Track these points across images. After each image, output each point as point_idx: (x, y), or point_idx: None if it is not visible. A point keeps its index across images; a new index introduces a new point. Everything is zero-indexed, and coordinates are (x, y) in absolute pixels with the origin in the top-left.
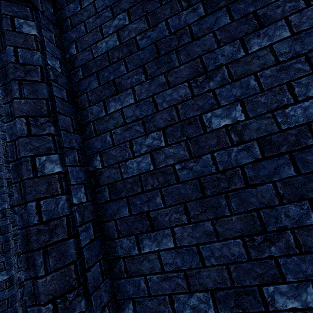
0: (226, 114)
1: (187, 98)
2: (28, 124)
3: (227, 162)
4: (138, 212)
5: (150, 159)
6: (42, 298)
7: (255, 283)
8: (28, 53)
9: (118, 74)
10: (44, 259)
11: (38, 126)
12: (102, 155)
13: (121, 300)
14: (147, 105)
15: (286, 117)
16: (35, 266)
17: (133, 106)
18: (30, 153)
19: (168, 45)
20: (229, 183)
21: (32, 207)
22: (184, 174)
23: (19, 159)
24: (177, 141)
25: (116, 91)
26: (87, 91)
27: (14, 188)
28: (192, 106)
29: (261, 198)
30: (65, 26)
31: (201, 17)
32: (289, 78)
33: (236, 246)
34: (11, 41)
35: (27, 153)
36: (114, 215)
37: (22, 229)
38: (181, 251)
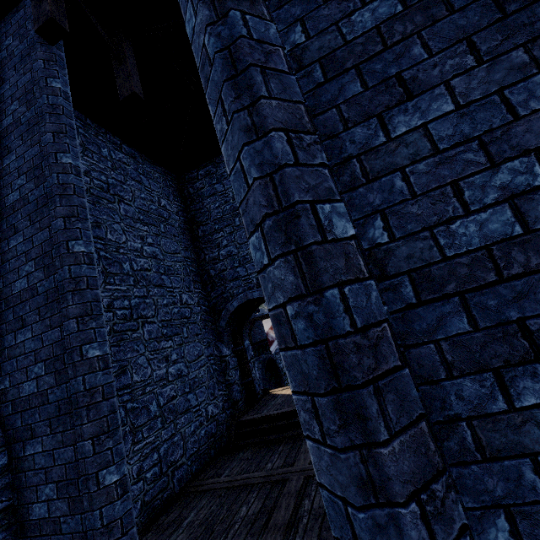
0: None
1: None
2: (290, 144)
3: None
4: (494, 324)
5: (511, 213)
6: (399, 489)
7: None
8: (260, 24)
9: (406, 62)
10: (379, 406)
11: (305, 150)
12: (388, 217)
13: (473, 509)
14: (489, 111)
15: None
16: (364, 420)
17: (453, 116)
18: (307, 197)
19: None
20: None
21: (335, 299)
22: None
23: (288, 208)
24: None
25: (407, 94)
26: (337, 103)
27: (285, 265)
28: None
29: None
30: None
31: None
32: None
33: None
34: (234, 2)
35: (302, 195)
36: (433, 332)
37: (315, 344)
38: None
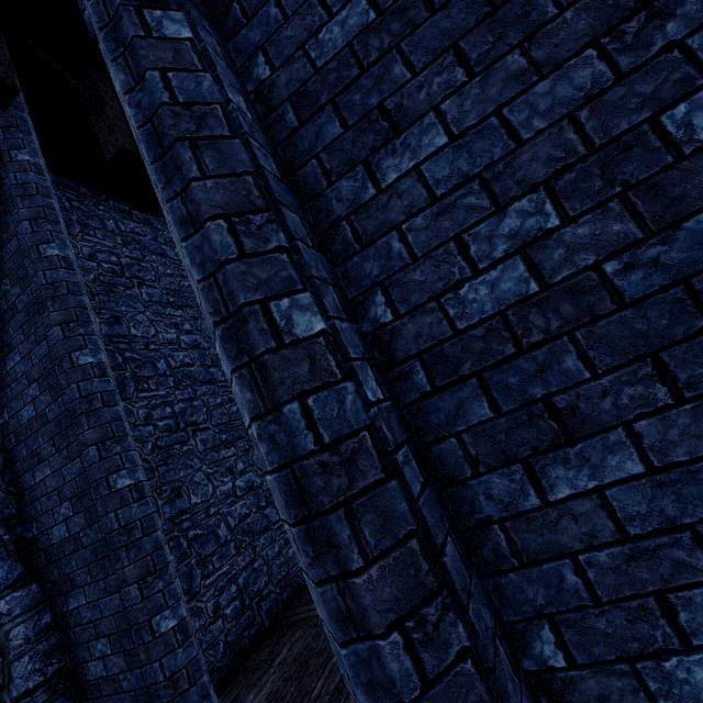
0: None
1: (602, 87)
2: (233, 232)
3: None
4: (517, 405)
5: (524, 267)
6: (376, 620)
7: None
8: (189, 80)
9: (388, 87)
10: (353, 530)
11: (255, 235)
12: (390, 290)
13: (515, 623)
14: (488, 139)
15: None
16: (336, 548)
17: (448, 151)
18: (256, 296)
19: None
20: None
21: (295, 414)
22: (634, 281)
23: (235, 312)
24: (594, 204)
25: (393, 129)
26: (316, 152)
27: (240, 381)
28: (622, 102)
29: None
30: (230, 21)
31: None
32: None
33: None
34: (151, 59)
35: (249, 295)
36: (452, 423)
37: (280, 469)
38: (670, 479)
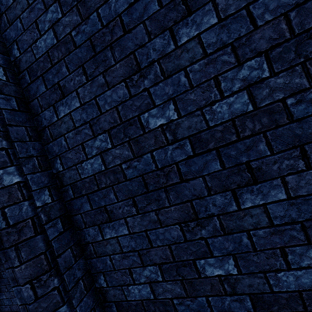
0: (161, 113)
1: (126, 99)
2: None
3: (164, 160)
4: (97, 207)
5: (101, 160)
6: (21, 281)
7: (190, 258)
8: None
9: (61, 76)
10: (17, 253)
11: None
12: (61, 159)
13: (94, 273)
14: (92, 108)
15: (214, 114)
16: (11, 259)
17: (80, 109)
18: None
19: (102, 41)
20: (167, 179)
21: None
22: (130, 172)
23: None
24: (121, 142)
25: (62, 94)
26: (37, 96)
27: None
28: (131, 107)
29: (194, 191)
30: (3, 23)
31: (131, 5)
32: (216, 72)
33: (175, 231)
34: None
35: None
36: (79, 210)
37: None
38: (134, 236)
